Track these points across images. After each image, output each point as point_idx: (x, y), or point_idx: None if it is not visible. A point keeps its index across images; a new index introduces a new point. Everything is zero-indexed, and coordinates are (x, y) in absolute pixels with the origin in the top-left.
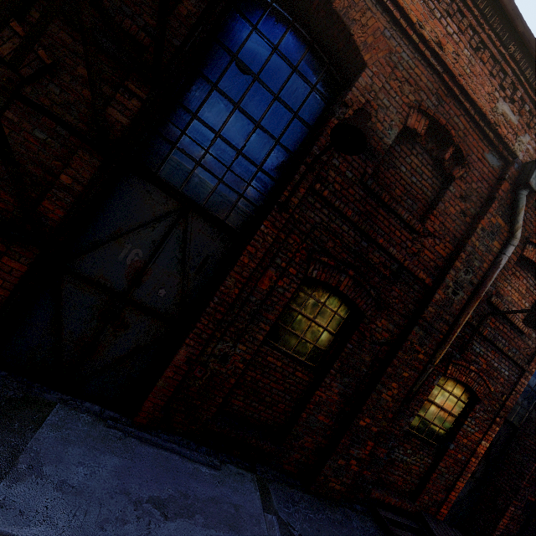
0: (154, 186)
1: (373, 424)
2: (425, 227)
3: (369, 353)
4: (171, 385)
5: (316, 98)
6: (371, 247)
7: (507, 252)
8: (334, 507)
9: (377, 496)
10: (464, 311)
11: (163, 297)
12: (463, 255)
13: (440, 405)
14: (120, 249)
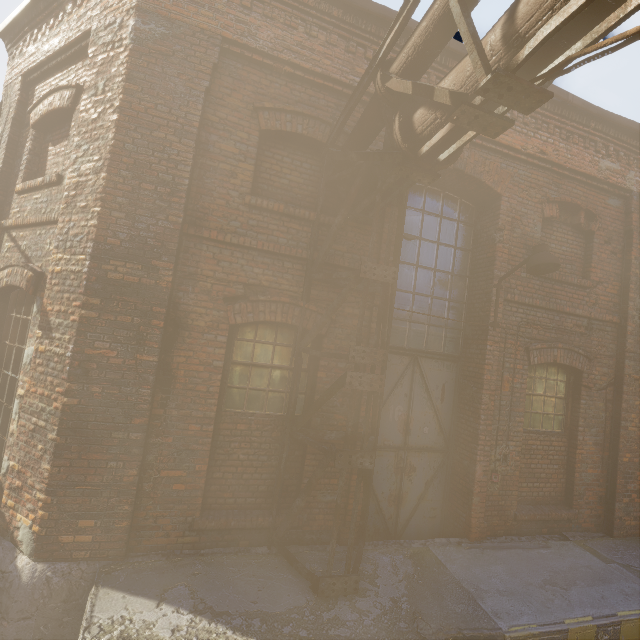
0: (389, 354)
1: (633, 456)
2: (591, 280)
3: (600, 400)
4: (482, 498)
5: (463, 227)
6: (562, 318)
7: None
8: None
9: None
10: None
11: (428, 433)
12: (632, 286)
13: None
14: (387, 413)
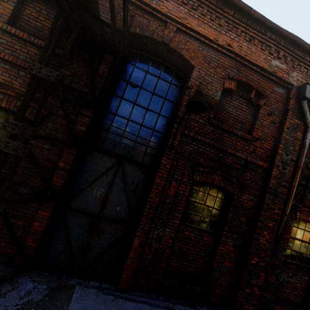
0: (103, 154)
1: (260, 260)
2: (253, 136)
3: (244, 216)
4: (134, 261)
5: (173, 87)
6: (225, 155)
7: (308, 137)
8: None
9: (279, 309)
10: (294, 178)
11: (119, 211)
12: (281, 146)
13: (300, 239)
14: (92, 191)
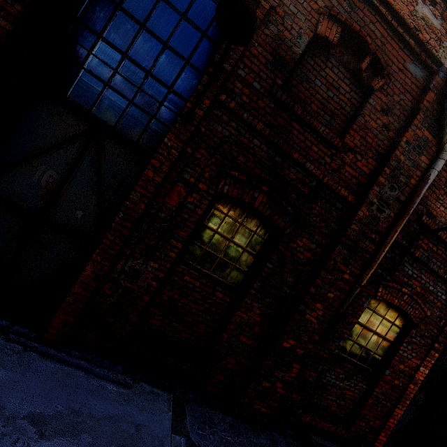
0: (64, 108)
1: (298, 346)
2: (344, 142)
3: (291, 274)
4: (79, 301)
5: None
6: (286, 162)
7: (436, 166)
8: (259, 430)
9: (308, 420)
10: (391, 230)
11: (81, 219)
12: (387, 170)
13: (372, 330)
14: (34, 171)
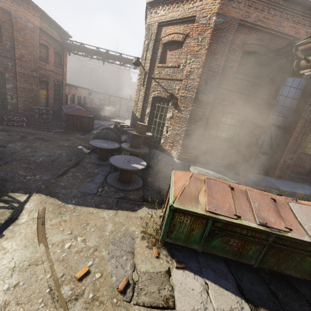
0: None
1: None
2: None
3: None
4: (280, 168)
5: (302, 80)
6: None
7: None
8: None
9: None
10: None
11: (267, 149)
12: None
13: None
14: None
